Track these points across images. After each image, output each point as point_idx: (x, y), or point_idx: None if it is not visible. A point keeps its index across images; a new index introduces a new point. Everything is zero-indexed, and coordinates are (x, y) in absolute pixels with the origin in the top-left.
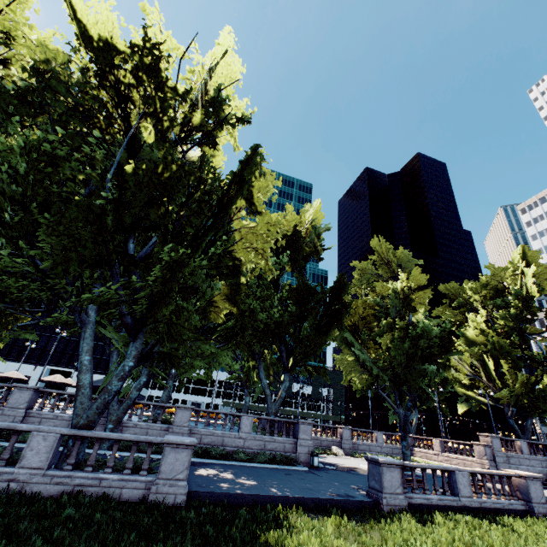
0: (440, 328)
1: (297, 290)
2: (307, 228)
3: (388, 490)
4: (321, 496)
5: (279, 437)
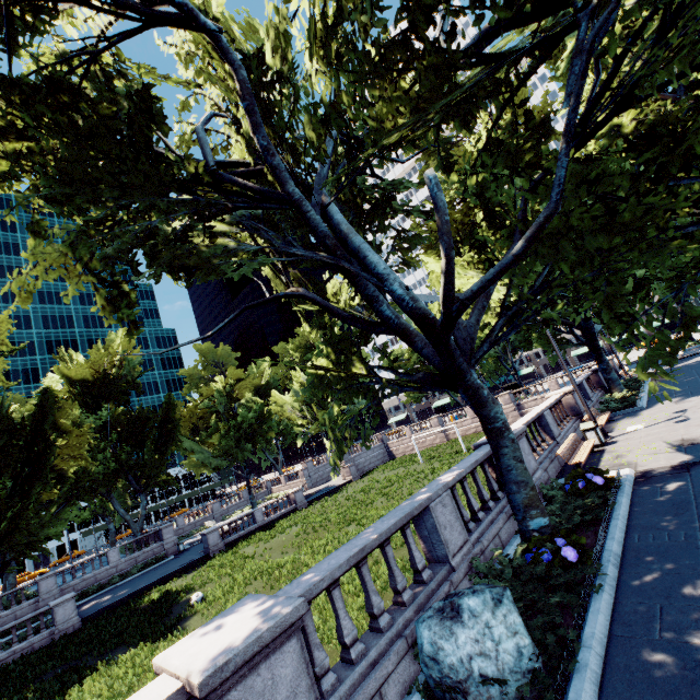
0: (254, 412)
1: (128, 423)
2: (120, 359)
3: (213, 545)
4: (173, 570)
5: (148, 547)
